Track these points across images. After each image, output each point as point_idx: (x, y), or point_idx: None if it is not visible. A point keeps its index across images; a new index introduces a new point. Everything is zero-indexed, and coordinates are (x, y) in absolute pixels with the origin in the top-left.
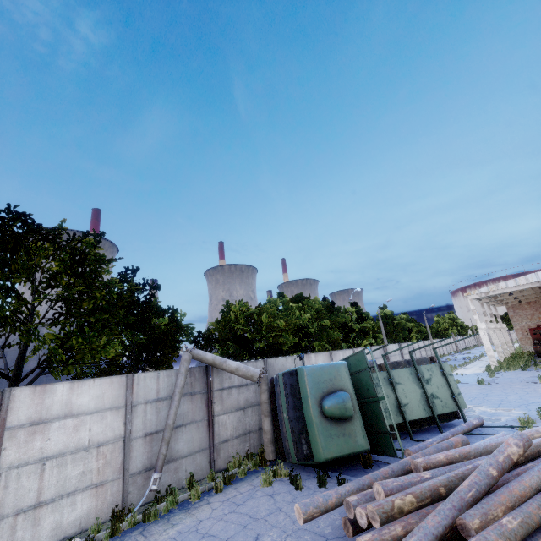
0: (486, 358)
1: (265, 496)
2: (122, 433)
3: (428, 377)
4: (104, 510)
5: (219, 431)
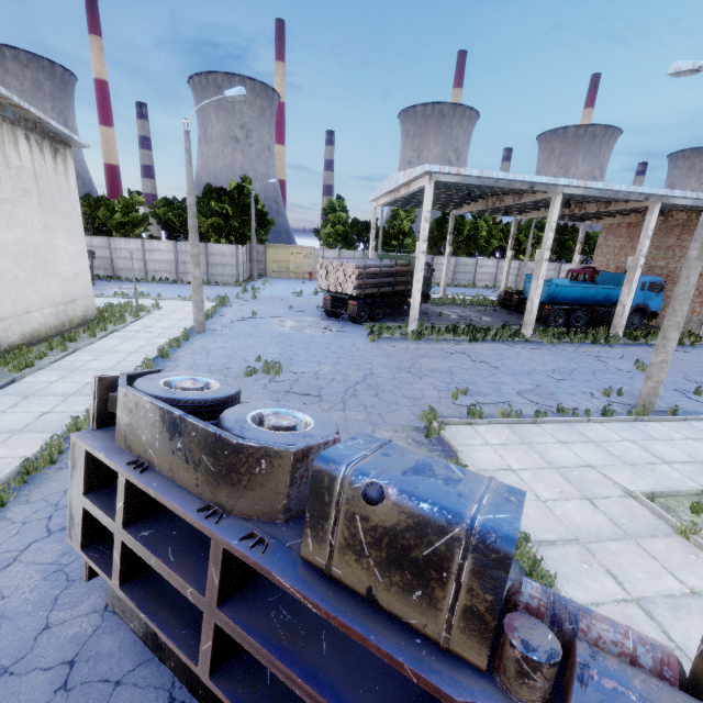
0: None
1: None
2: None
3: None
4: None
5: None
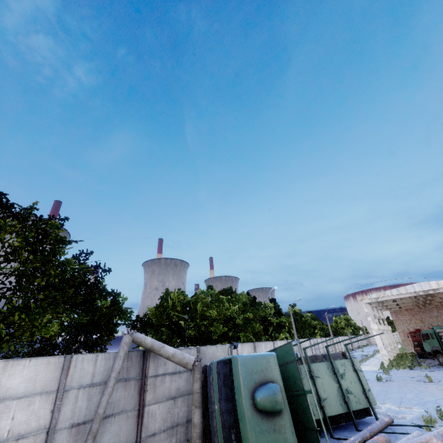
0: (377, 357)
1: None
2: (48, 423)
3: (343, 372)
4: None
5: (148, 423)
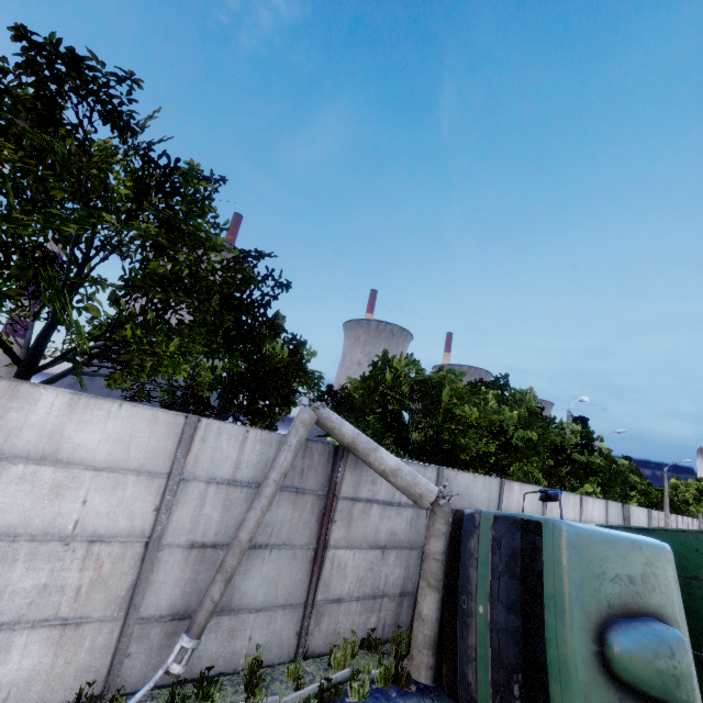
0: None
1: None
2: (148, 527)
3: None
4: (66, 679)
5: (330, 578)
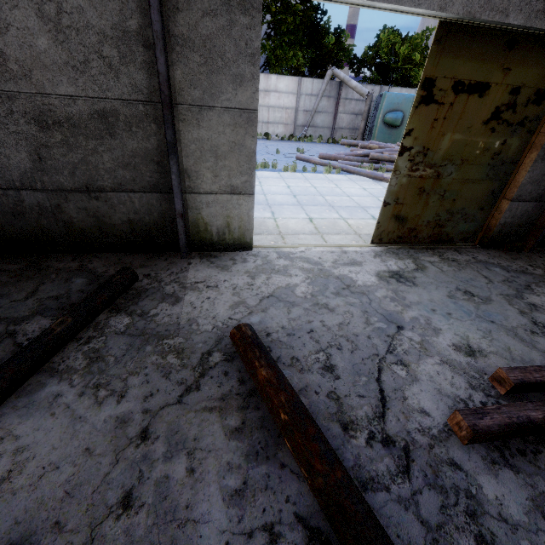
0: None
1: (343, 148)
2: (295, 106)
3: None
4: (287, 134)
5: (339, 122)
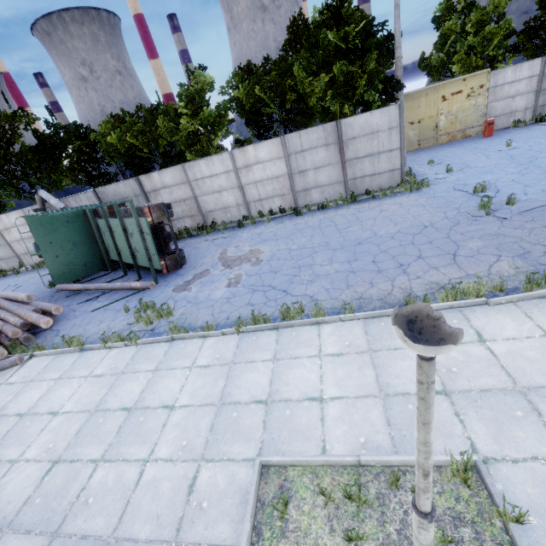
0: None
1: None
2: None
3: (132, 232)
4: None
5: None
